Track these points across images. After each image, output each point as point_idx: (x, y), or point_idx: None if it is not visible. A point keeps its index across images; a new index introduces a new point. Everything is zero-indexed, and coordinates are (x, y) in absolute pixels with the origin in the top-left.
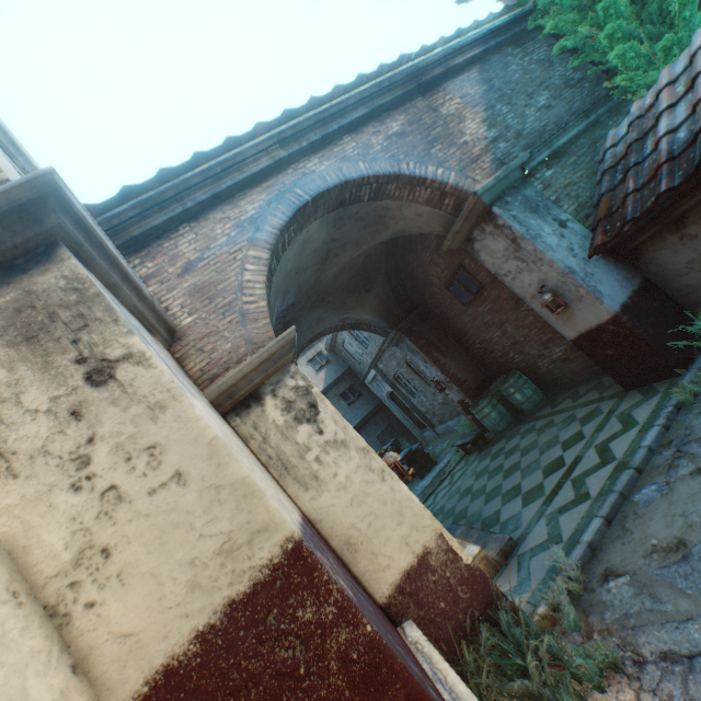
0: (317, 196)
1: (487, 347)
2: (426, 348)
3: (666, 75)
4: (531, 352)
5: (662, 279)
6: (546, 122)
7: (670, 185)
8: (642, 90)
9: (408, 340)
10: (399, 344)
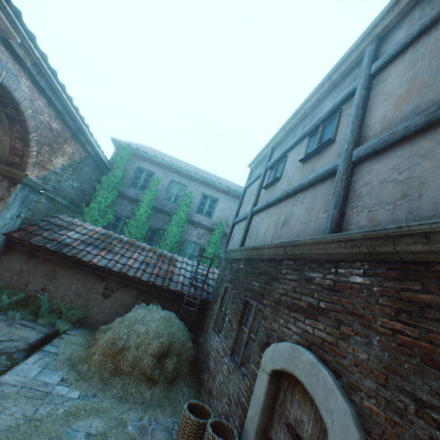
0: (4, 86)
1: None
2: None
3: (88, 225)
4: None
5: (2, 265)
6: (67, 190)
7: (50, 247)
8: (84, 218)
9: None
10: None
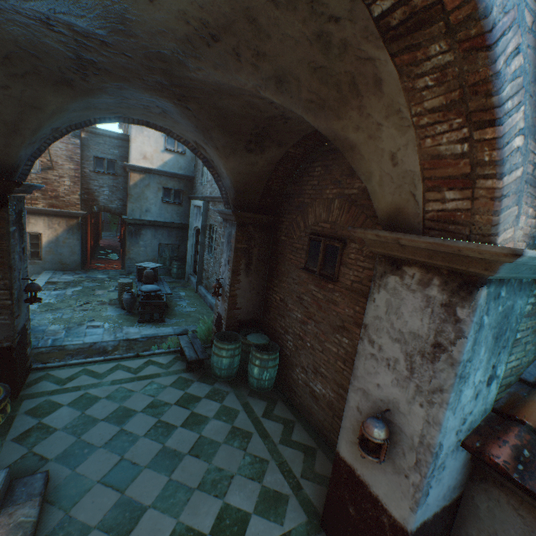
0: None
1: (282, 309)
2: (241, 254)
3: None
4: (303, 358)
5: (472, 514)
6: None
7: None
8: None
9: (235, 230)
10: (227, 222)
